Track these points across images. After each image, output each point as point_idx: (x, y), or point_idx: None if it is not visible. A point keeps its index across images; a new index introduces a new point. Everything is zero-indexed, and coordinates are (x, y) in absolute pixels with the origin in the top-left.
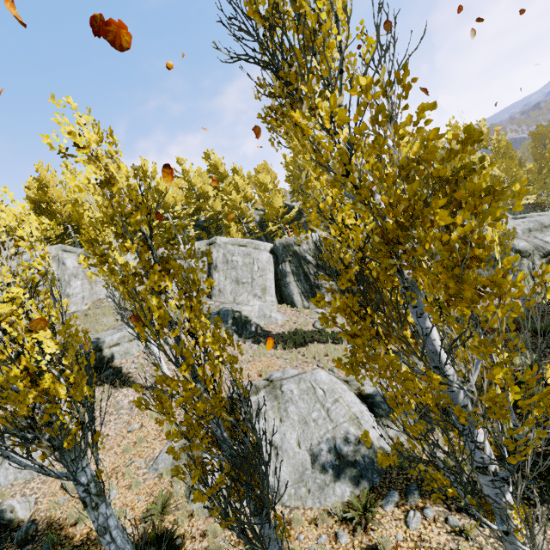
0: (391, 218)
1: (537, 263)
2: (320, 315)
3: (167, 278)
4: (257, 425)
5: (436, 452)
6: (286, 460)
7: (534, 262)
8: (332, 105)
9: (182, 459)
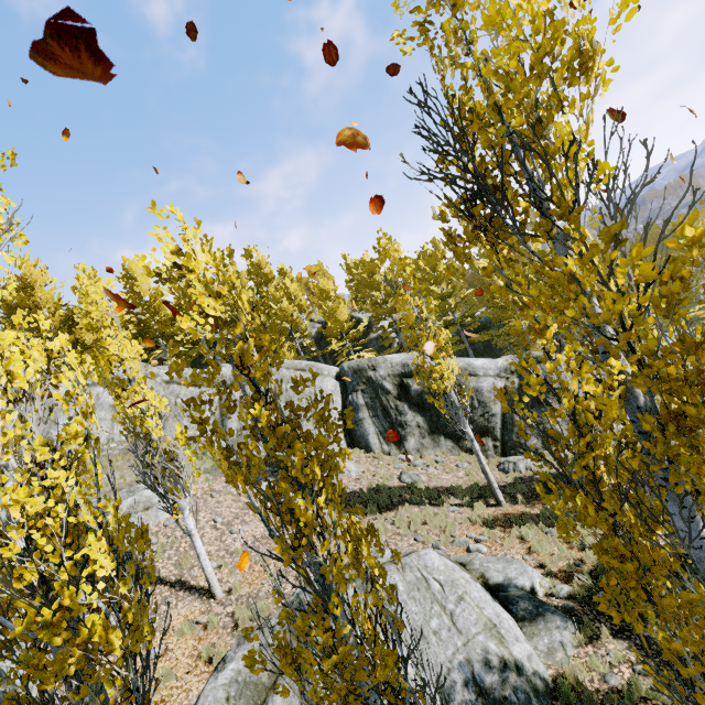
0: (698, 402)
1: None
2: (406, 464)
3: (314, 462)
4: None
5: (613, 676)
6: None
7: None
8: (633, 257)
9: None
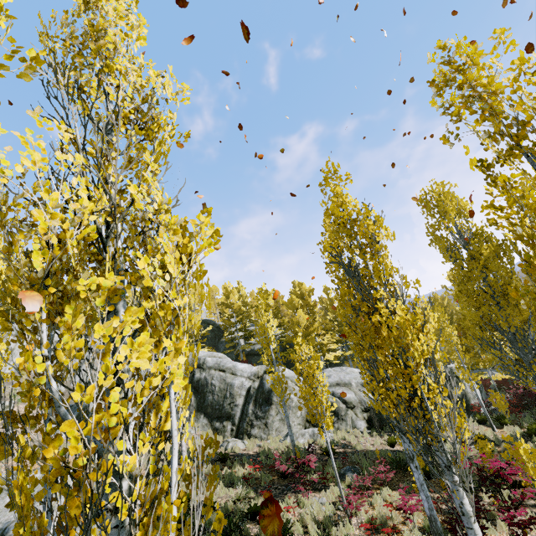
0: None
1: (359, 416)
2: None
3: None
4: None
5: None
6: None
7: (357, 414)
8: None
9: None
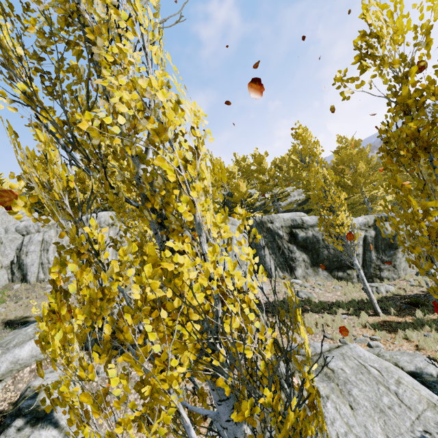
0: None
1: None
2: (298, 285)
3: None
4: (326, 414)
5: None
6: None
7: None
8: None
9: None
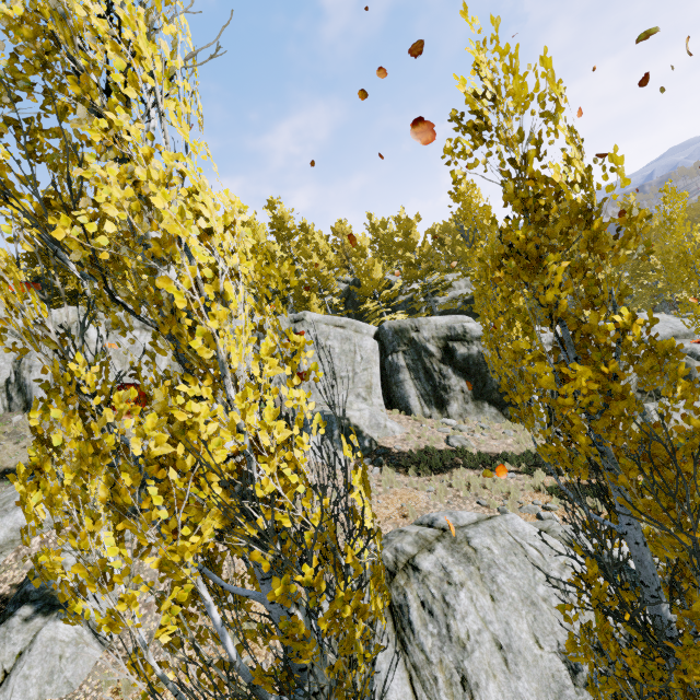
0: None
1: None
2: (450, 428)
3: None
4: (457, 606)
5: None
6: (524, 669)
7: None
8: None
9: (331, 659)
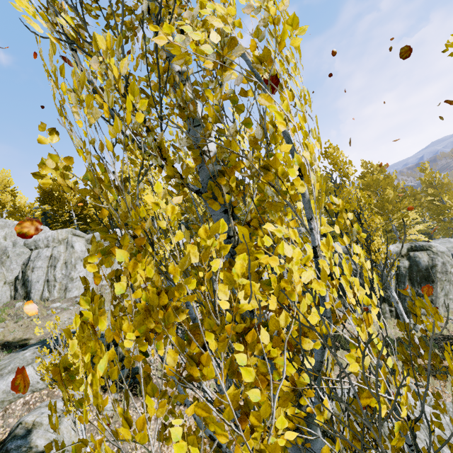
0: None
1: None
2: None
3: None
4: None
5: None
6: None
7: None
8: None
9: None
